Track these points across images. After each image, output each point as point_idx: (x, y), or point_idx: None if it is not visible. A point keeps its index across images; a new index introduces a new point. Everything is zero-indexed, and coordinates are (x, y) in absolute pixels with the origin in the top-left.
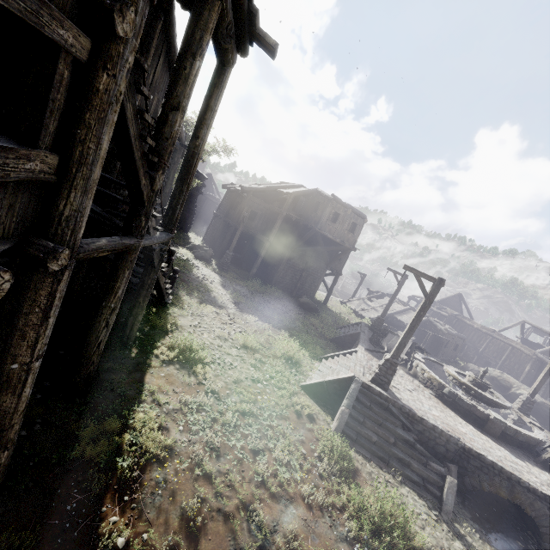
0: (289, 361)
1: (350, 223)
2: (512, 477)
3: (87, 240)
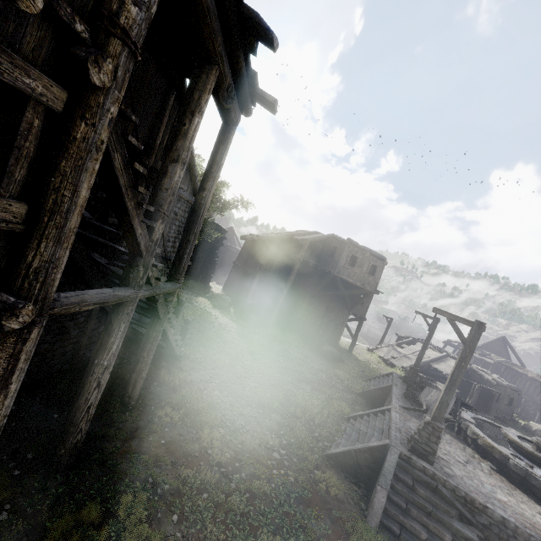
0: (310, 422)
1: (369, 266)
2: None
3: (68, 293)
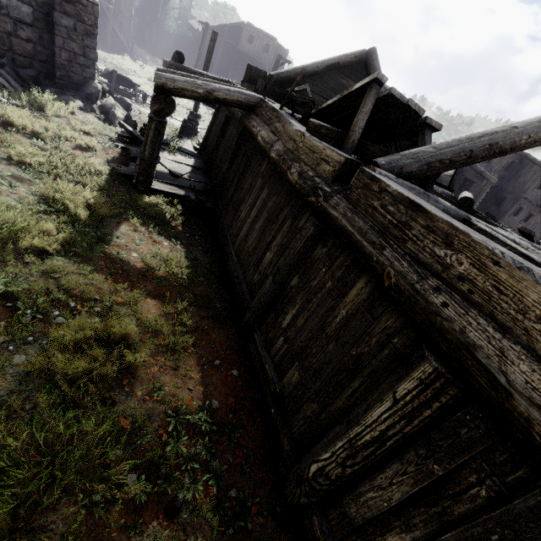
0: None
1: (264, 45)
2: None
3: None
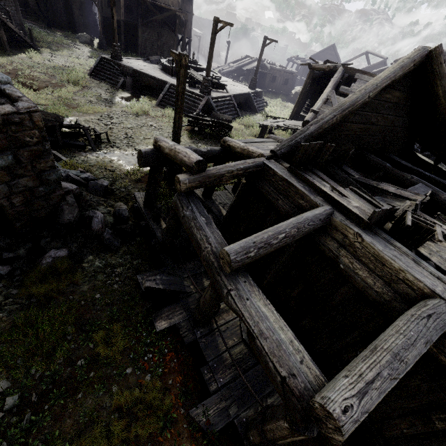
0: None
1: None
2: (146, 75)
3: None
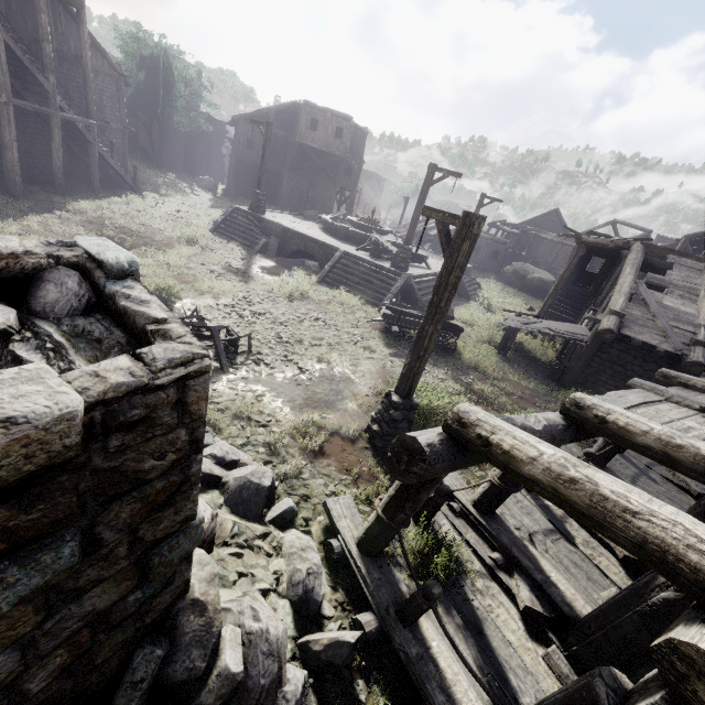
0: None
1: (334, 129)
2: (303, 236)
3: (19, 100)
